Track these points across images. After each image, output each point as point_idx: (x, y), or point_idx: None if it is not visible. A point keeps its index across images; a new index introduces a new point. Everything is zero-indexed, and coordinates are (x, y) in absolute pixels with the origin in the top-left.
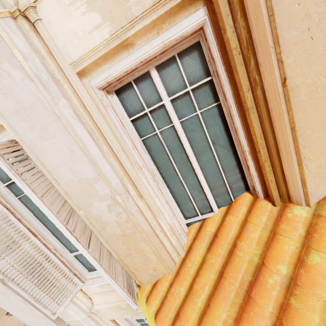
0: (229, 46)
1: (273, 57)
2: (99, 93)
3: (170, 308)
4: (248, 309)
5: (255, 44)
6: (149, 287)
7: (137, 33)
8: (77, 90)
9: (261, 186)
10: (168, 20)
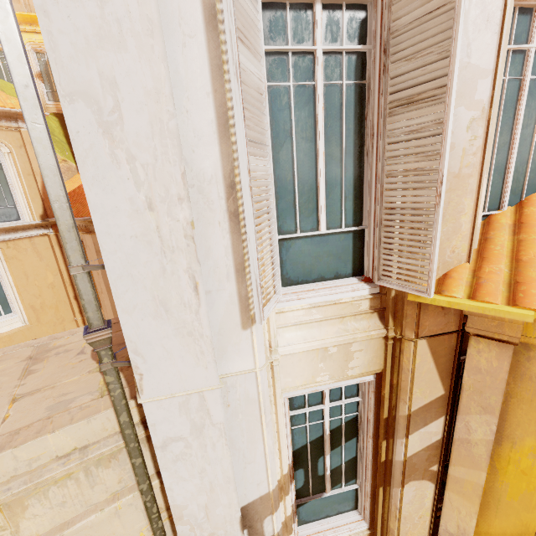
0: None
1: None
2: None
3: (497, 283)
4: None
5: None
6: None
7: None
8: None
9: None
10: None
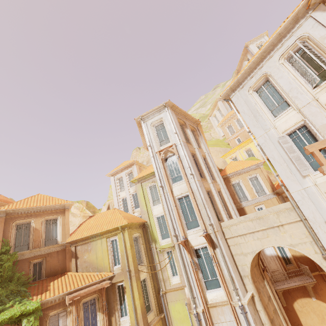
0: None
1: None
2: None
3: None
4: None
5: None
6: None
7: None
8: (324, 108)
9: None
10: None
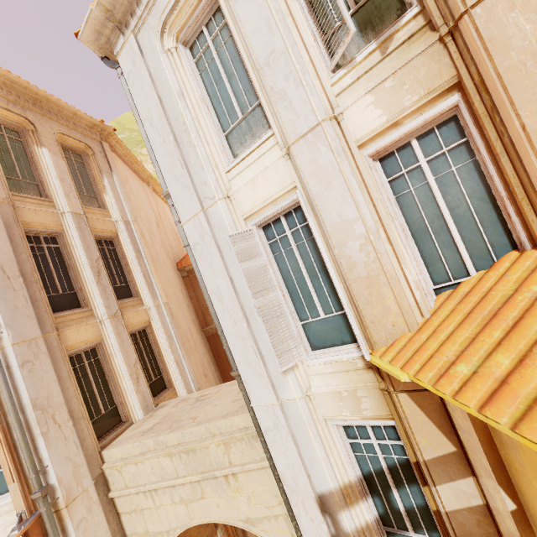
0: (477, 113)
1: (511, 113)
2: (368, 160)
3: (408, 350)
4: (492, 321)
5: (497, 108)
6: (384, 349)
7: (405, 116)
8: (355, 157)
9: (525, 234)
10: (429, 105)
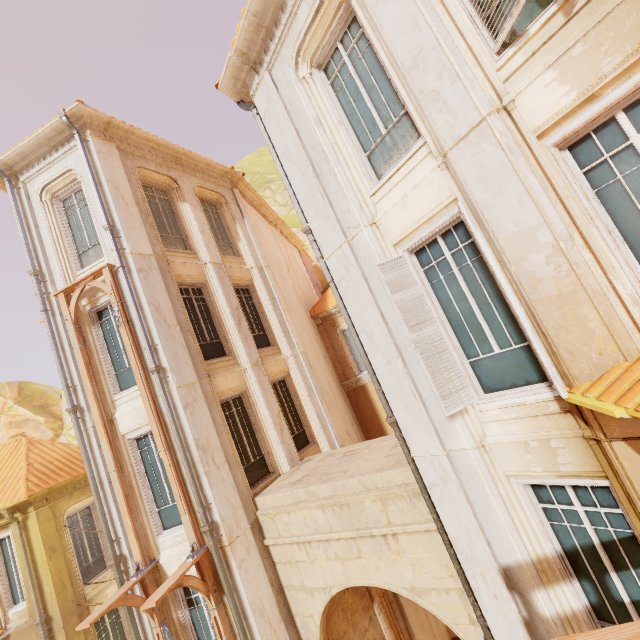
0: None
1: None
2: (552, 150)
3: (625, 382)
4: None
5: None
6: (587, 385)
7: (604, 85)
8: (534, 150)
9: None
10: None
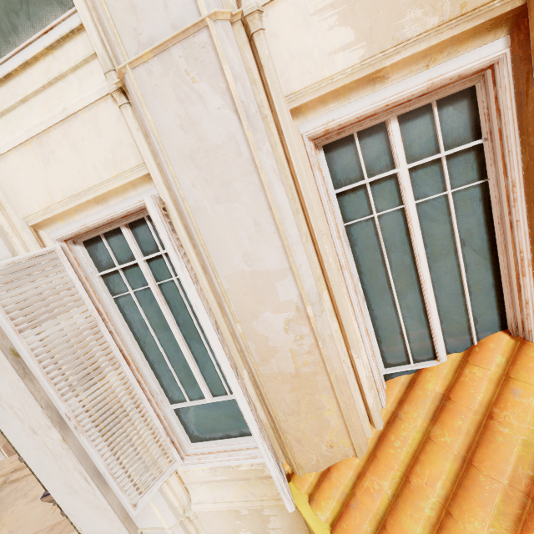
0: None
1: None
2: (308, 145)
3: (365, 516)
4: None
5: None
6: (313, 477)
7: (399, 62)
8: (286, 135)
9: None
10: (448, 49)
